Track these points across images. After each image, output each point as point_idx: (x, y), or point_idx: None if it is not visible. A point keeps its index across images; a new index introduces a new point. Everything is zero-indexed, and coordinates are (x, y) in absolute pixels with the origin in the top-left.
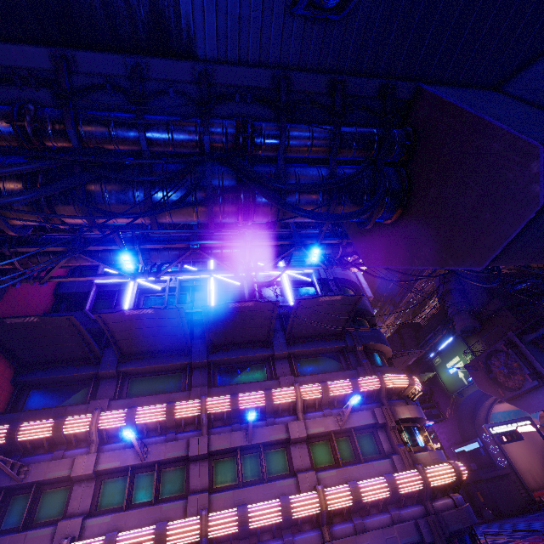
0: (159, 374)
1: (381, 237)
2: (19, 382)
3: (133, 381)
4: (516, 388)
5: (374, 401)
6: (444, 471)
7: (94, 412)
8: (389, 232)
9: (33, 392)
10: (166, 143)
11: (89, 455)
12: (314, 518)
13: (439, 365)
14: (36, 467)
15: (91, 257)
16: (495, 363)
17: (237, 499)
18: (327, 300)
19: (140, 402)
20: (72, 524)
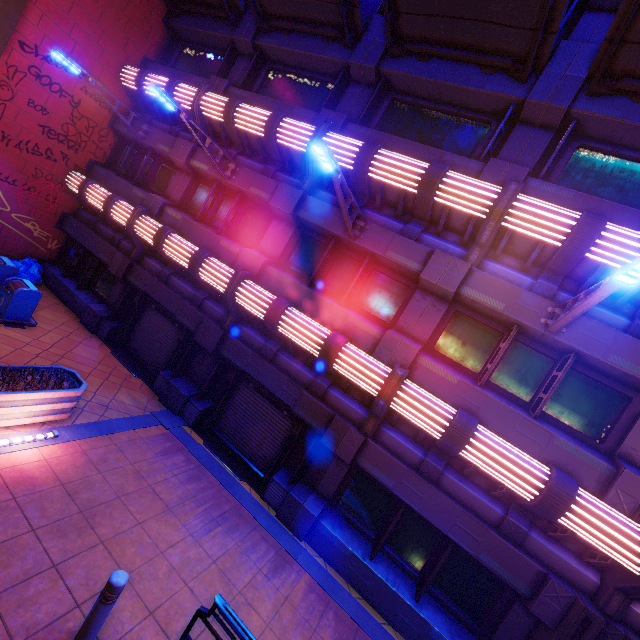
0: (305, 75)
1: None
2: (171, 27)
3: (273, 75)
4: None
5: None
6: None
7: (200, 87)
8: None
9: (186, 51)
10: None
11: (187, 142)
12: (364, 397)
13: None
14: (154, 132)
15: None
16: None
17: (291, 293)
18: None
19: (256, 103)
20: (155, 201)
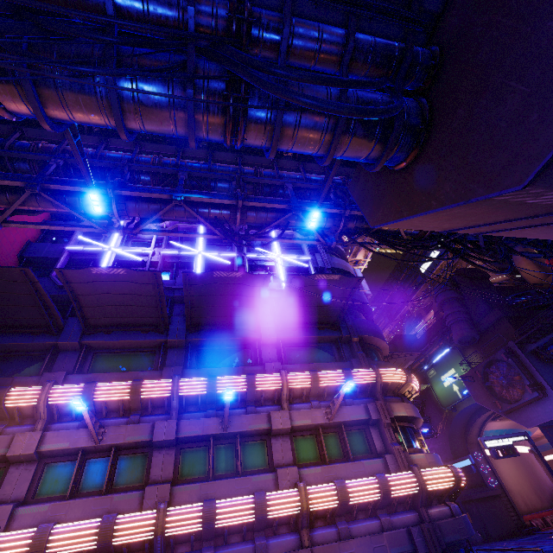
0: (129, 351)
1: (391, 188)
2: None
3: (97, 356)
4: (514, 399)
5: (368, 396)
6: (441, 474)
7: (45, 384)
8: (402, 179)
9: None
10: (139, 13)
11: (33, 432)
12: (293, 520)
13: (434, 378)
14: None
15: (55, 199)
16: (494, 373)
17: (204, 493)
18: (324, 279)
19: (103, 378)
20: None
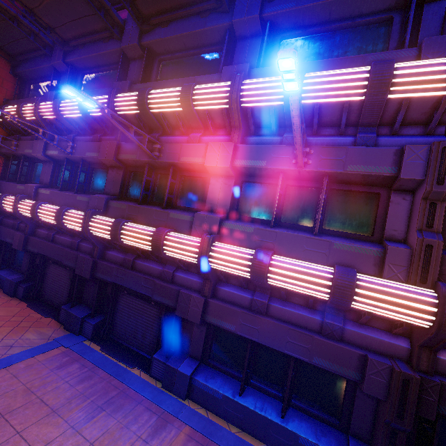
0: (103, 69)
1: None
2: (17, 74)
3: (86, 78)
4: None
5: (427, 133)
6: None
7: (36, 101)
8: None
9: (33, 87)
10: None
11: (41, 140)
12: (194, 267)
13: None
14: (21, 143)
15: None
16: None
17: (129, 213)
18: None
19: None
20: (30, 188)
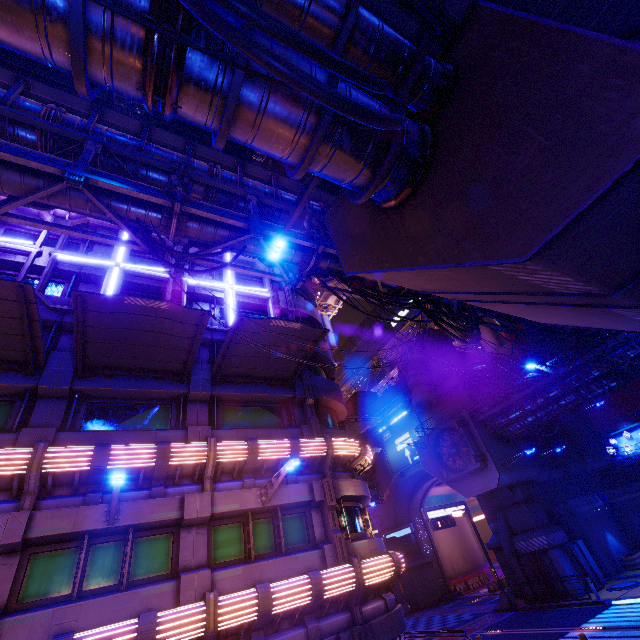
0: None
1: (375, 229)
2: None
3: None
4: (459, 469)
5: (315, 472)
6: (382, 565)
7: None
8: (389, 220)
9: None
10: None
11: None
12: None
13: (388, 441)
14: None
15: None
16: (445, 441)
17: (58, 623)
18: (282, 326)
19: None
20: None
